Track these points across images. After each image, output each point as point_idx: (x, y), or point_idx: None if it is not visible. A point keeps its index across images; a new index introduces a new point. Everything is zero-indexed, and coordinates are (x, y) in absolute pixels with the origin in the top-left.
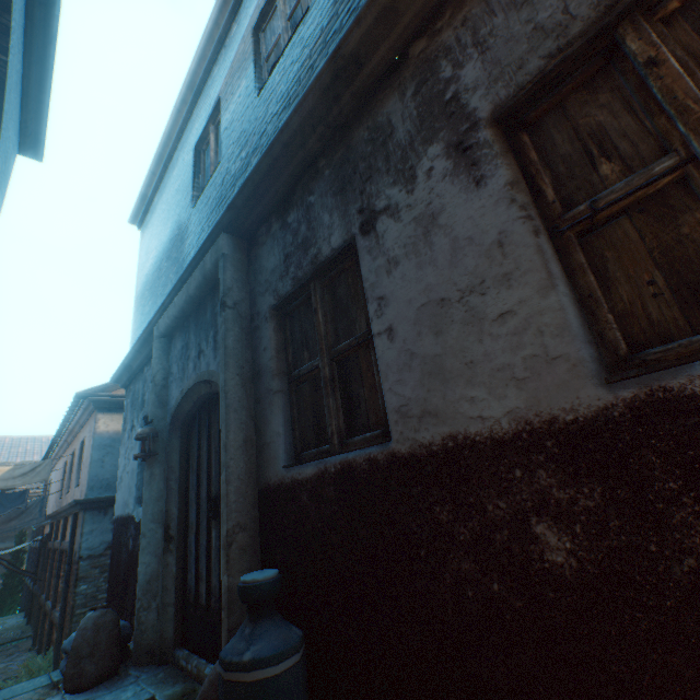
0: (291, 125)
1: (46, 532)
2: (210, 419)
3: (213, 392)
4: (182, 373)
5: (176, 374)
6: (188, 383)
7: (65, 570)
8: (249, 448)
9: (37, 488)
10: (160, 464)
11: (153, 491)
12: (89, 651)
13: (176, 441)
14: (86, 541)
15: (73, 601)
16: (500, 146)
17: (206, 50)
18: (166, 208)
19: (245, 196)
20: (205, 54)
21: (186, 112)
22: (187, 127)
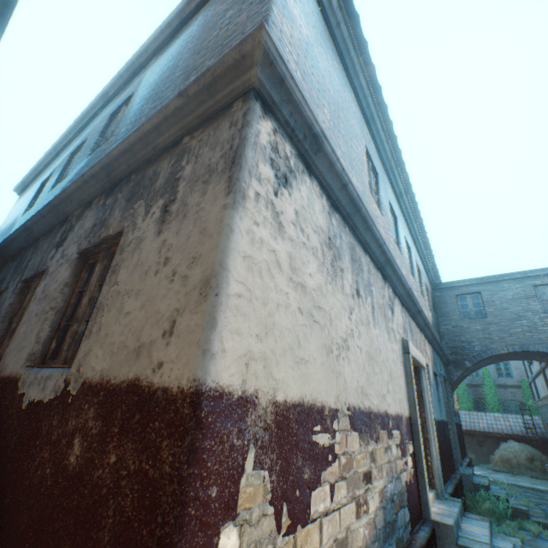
0: (17, 233)
1: None
2: None
3: None
4: None
5: None
6: None
7: None
8: None
9: None
10: None
11: None
12: None
13: None
14: None
15: None
16: (20, 290)
17: (64, 139)
18: (24, 200)
19: (5, 245)
20: (64, 140)
21: (51, 158)
22: (51, 164)
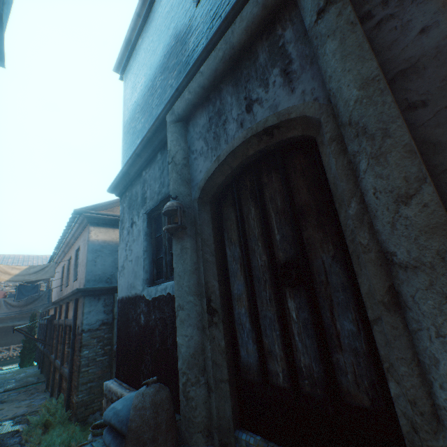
0: None
1: (50, 314)
2: (259, 182)
3: (266, 149)
4: (213, 142)
5: (202, 148)
6: (229, 146)
7: (68, 339)
8: (424, 168)
9: (43, 285)
10: (190, 238)
11: (186, 264)
12: (150, 435)
13: (205, 215)
14: (86, 319)
15: (79, 362)
16: None
17: None
18: (154, 37)
19: None
20: None
21: None
22: None
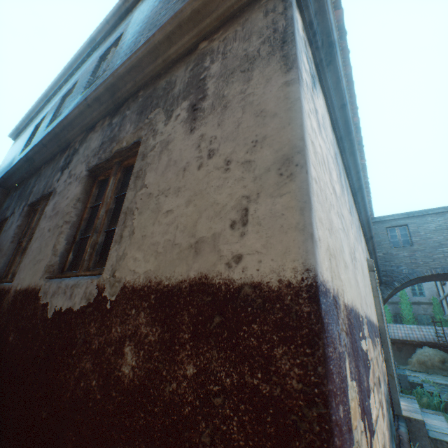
0: (18, 165)
1: None
2: None
3: None
4: None
5: None
6: None
7: None
8: None
9: None
10: None
11: None
12: None
13: None
14: None
15: None
16: (26, 213)
17: (54, 86)
18: (20, 143)
19: (7, 176)
20: (54, 87)
21: (43, 104)
22: (42, 111)
